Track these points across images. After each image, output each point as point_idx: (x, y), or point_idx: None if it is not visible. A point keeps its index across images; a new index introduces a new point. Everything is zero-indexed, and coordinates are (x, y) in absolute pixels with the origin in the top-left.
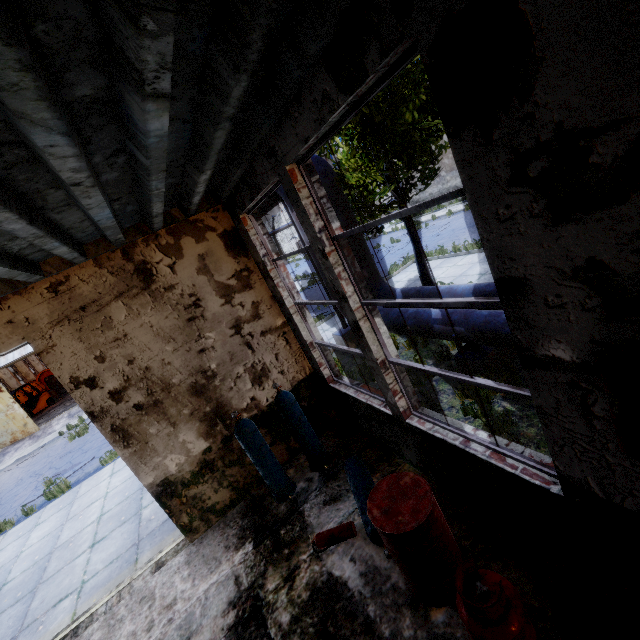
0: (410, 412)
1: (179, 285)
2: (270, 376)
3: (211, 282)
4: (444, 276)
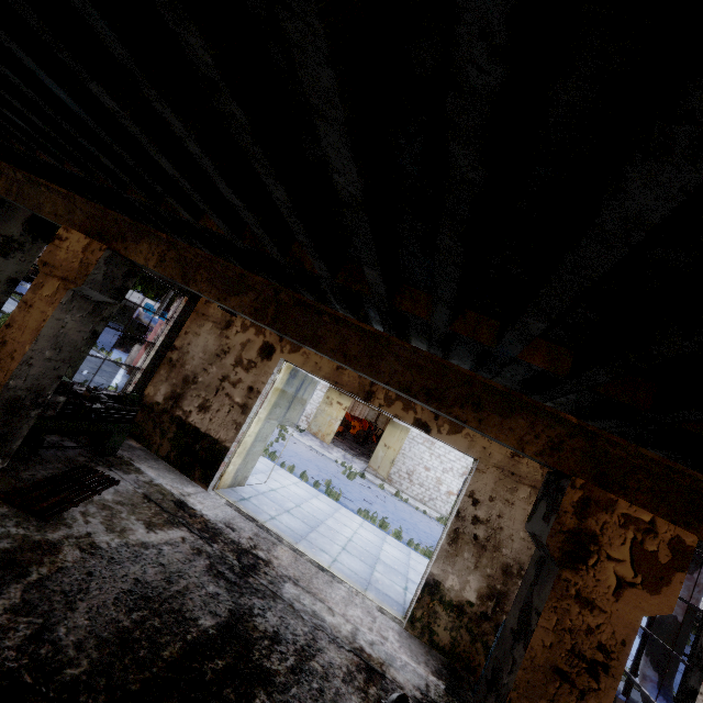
0: None
1: None
2: None
3: None
4: None
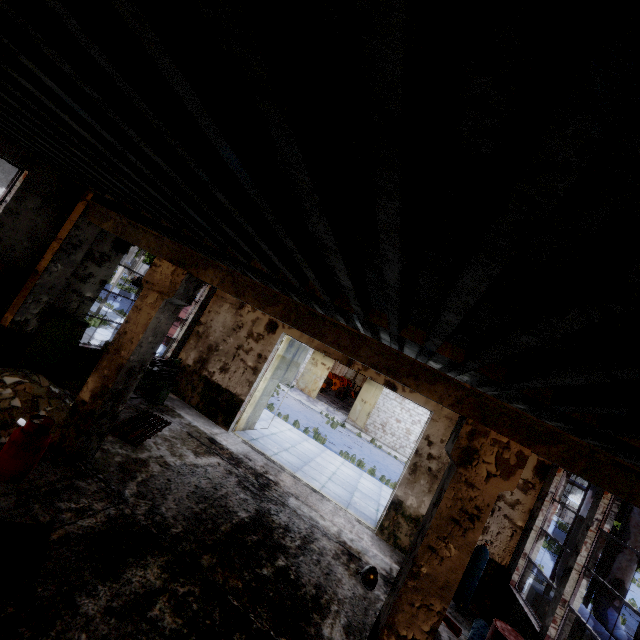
0: None
1: None
2: (484, 535)
3: None
4: None
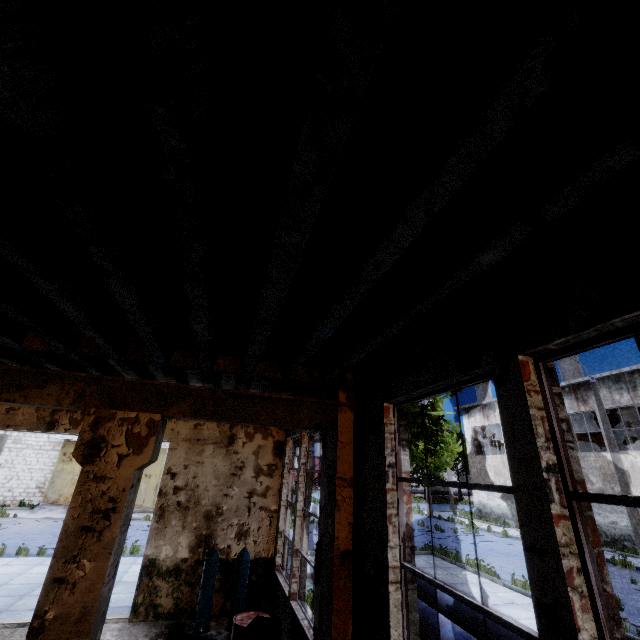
0: (296, 598)
1: (241, 454)
2: (247, 539)
3: (255, 461)
4: (438, 577)
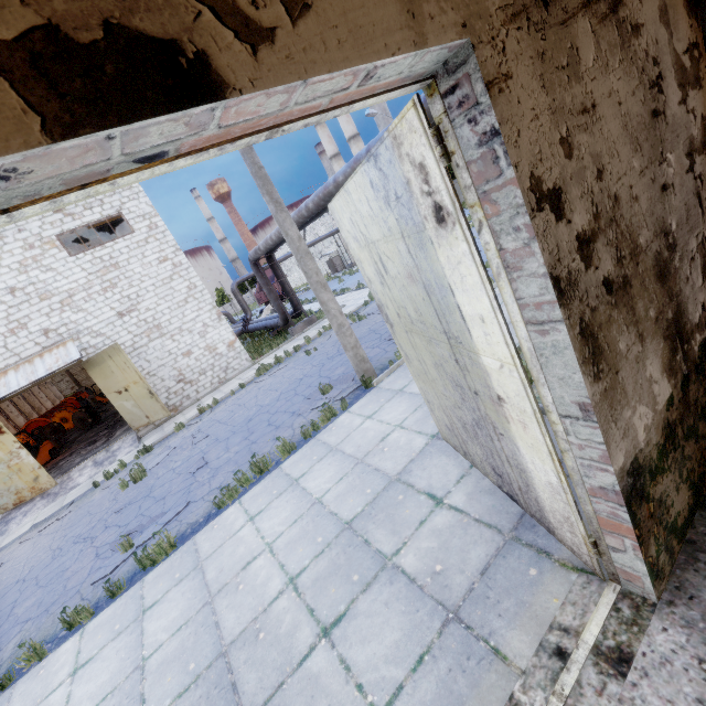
0: None
1: (643, 30)
2: None
3: (669, 48)
4: None
